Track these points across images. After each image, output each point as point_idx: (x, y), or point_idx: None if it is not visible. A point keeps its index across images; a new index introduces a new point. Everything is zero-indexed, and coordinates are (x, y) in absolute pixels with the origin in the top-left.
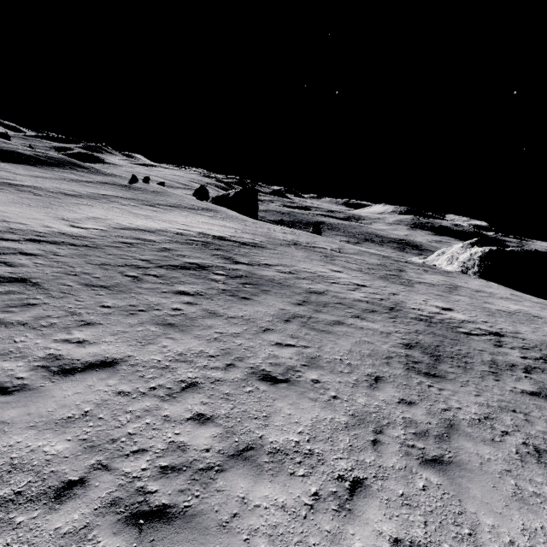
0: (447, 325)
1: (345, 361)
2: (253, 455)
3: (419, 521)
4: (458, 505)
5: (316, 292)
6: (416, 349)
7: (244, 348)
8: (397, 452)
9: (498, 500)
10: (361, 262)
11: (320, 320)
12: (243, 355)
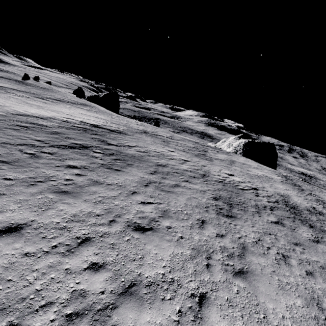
0: (232, 184)
1: (184, 211)
2: (136, 290)
3: (239, 316)
4: (255, 299)
5: (161, 165)
6: (220, 201)
7: (121, 207)
8: (220, 270)
9: (273, 291)
10: (184, 146)
11: (166, 184)
12: (120, 213)
